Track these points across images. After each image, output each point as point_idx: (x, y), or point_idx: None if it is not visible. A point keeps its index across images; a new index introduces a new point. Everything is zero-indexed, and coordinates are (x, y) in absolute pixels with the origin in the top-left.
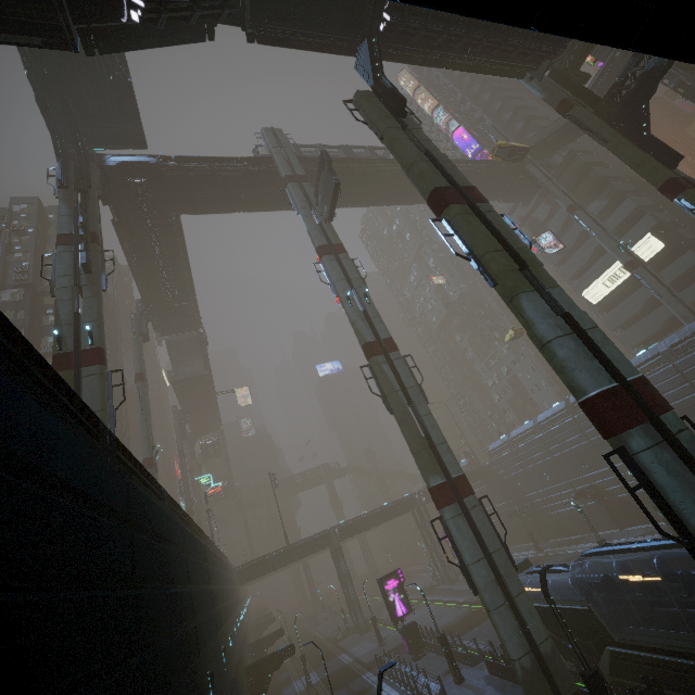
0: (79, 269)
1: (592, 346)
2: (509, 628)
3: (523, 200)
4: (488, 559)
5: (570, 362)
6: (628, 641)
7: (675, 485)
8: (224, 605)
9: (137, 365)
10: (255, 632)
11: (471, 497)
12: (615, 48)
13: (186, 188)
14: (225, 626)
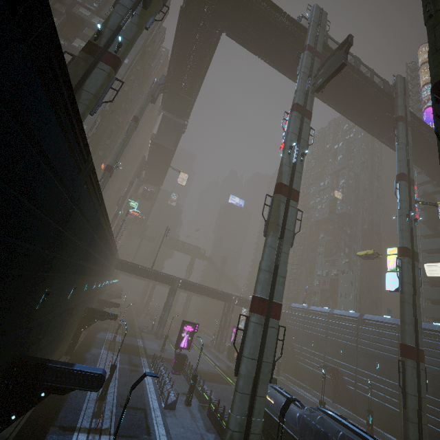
0: (140, 2)
1: None
2: (241, 410)
3: (439, 181)
4: (258, 363)
5: None
6: None
7: None
8: (94, 267)
9: (138, 111)
10: (108, 296)
11: (276, 321)
12: None
13: (239, 13)
14: (87, 277)
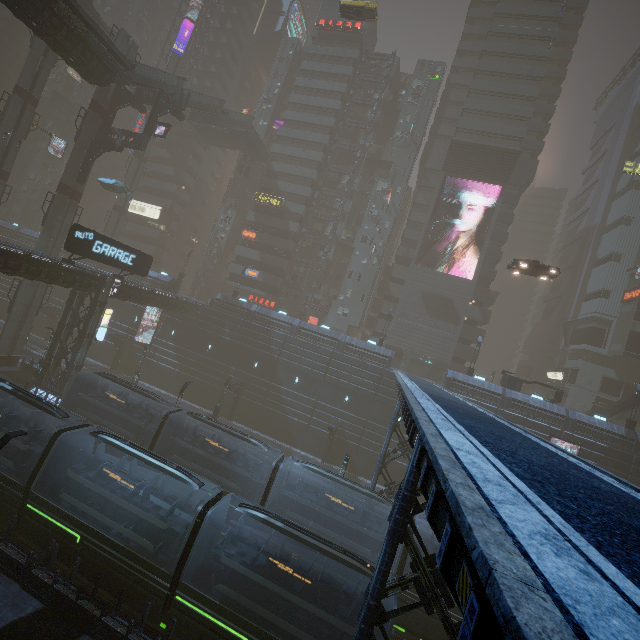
0: None
1: None
2: None
3: None
4: None
5: None
6: None
7: None
8: None
9: None
10: None
11: None
12: (225, 124)
13: None
14: None
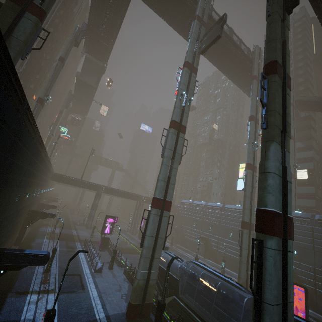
0: None
1: (285, 189)
2: (144, 267)
3: None
4: (155, 238)
5: (271, 188)
6: (184, 299)
7: (273, 273)
8: (33, 180)
9: (64, 53)
10: (46, 200)
11: (167, 212)
12: None
13: None
14: (28, 188)
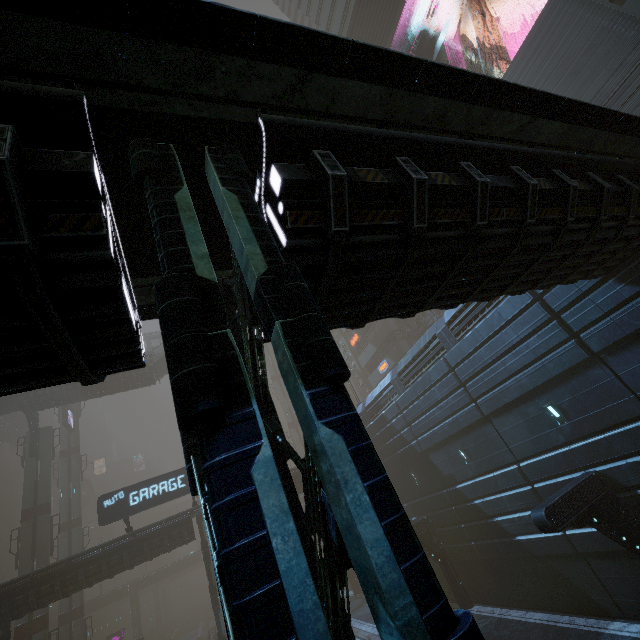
0: None
1: None
2: None
3: None
4: None
5: None
6: None
7: None
8: None
9: None
10: None
11: (78, 619)
12: None
13: None
14: None
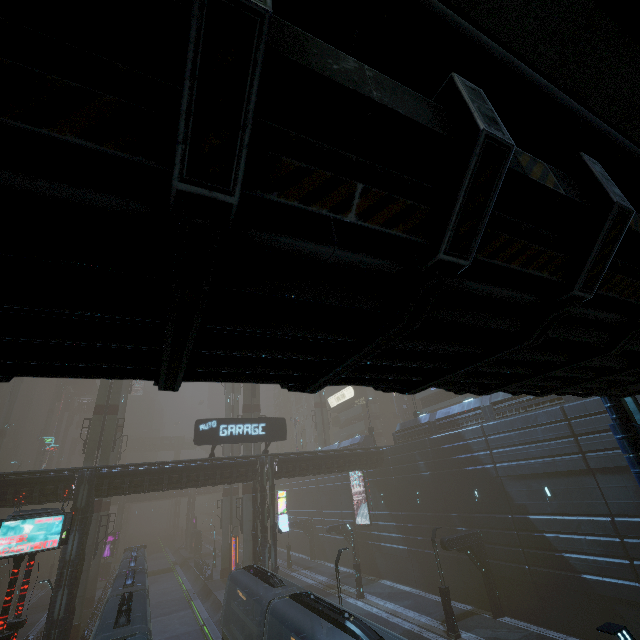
0: None
1: None
2: None
3: None
4: None
5: None
6: None
7: None
8: None
9: None
10: None
11: (105, 512)
12: None
13: None
14: None
